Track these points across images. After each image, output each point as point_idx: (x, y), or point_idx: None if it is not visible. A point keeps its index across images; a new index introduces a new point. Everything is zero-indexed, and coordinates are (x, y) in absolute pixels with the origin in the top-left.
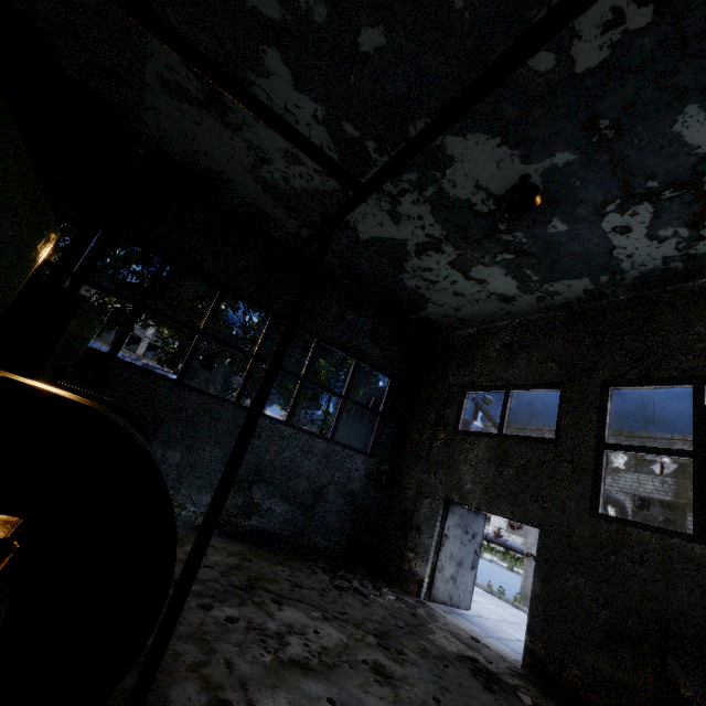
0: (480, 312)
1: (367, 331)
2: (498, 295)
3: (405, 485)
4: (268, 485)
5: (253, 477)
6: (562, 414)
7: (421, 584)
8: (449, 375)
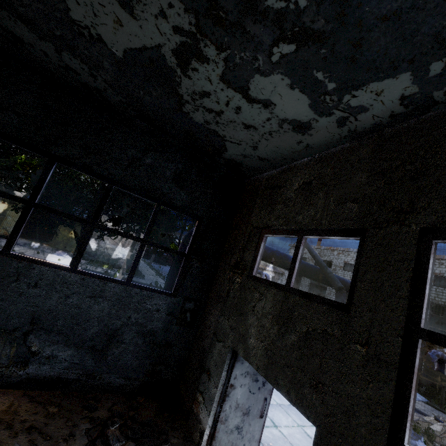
0: (278, 149)
1: (170, 175)
2: (290, 122)
3: (207, 323)
4: (49, 333)
5: (28, 326)
6: (358, 272)
7: (202, 435)
8: (252, 217)
